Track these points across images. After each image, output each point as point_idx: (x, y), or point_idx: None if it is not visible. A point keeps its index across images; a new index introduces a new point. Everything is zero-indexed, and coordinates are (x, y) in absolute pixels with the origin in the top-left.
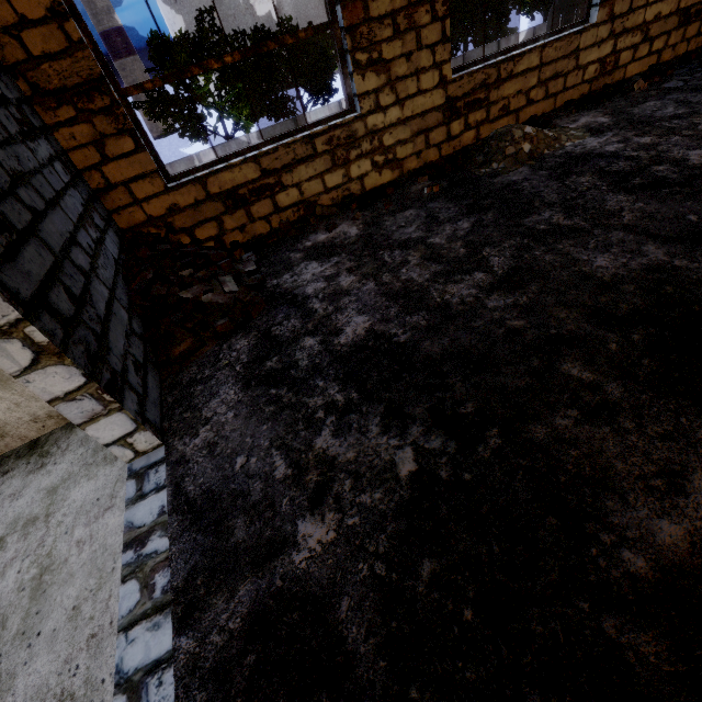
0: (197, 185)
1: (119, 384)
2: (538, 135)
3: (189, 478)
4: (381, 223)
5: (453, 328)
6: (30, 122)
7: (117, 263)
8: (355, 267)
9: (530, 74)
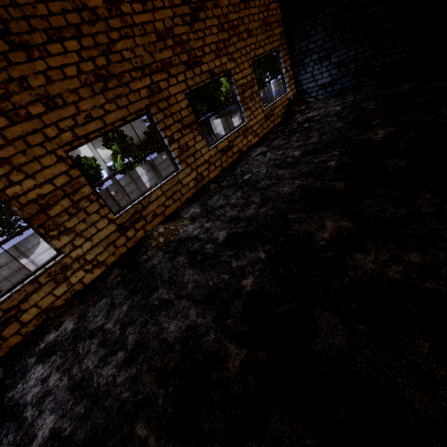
0: None
1: None
2: (166, 231)
3: None
4: (86, 315)
5: (95, 411)
6: None
7: None
8: (62, 363)
9: (160, 198)
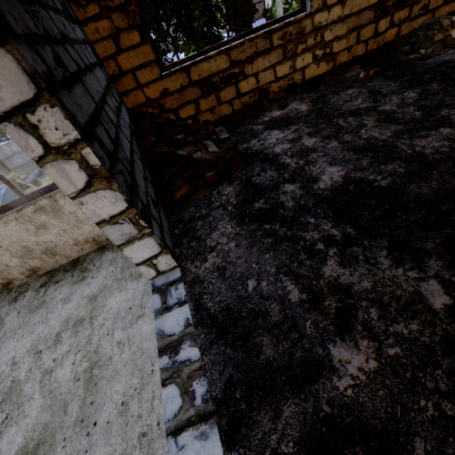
0: (183, 73)
1: (147, 213)
2: None
3: (206, 296)
4: (327, 100)
5: (437, 173)
6: (68, 10)
7: (130, 128)
8: (314, 131)
9: None
